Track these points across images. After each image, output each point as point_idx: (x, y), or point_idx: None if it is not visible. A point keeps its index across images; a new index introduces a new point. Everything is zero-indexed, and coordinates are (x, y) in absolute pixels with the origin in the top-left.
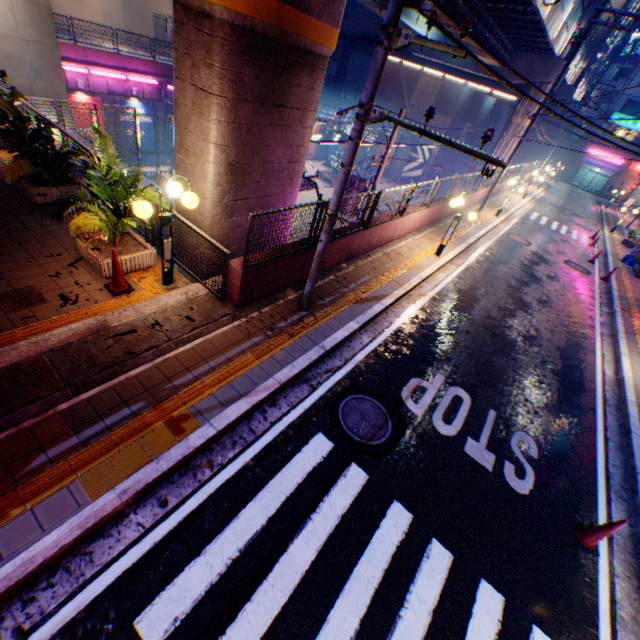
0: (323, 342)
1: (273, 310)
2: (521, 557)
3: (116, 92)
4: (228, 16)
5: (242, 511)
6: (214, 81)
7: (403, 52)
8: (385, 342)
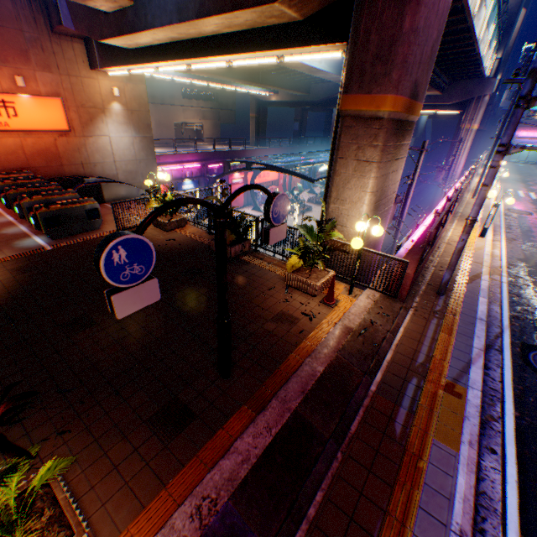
0: (477, 315)
1: (421, 299)
2: None
3: (176, 177)
4: (392, 115)
5: None
6: (377, 154)
7: None
8: (510, 308)
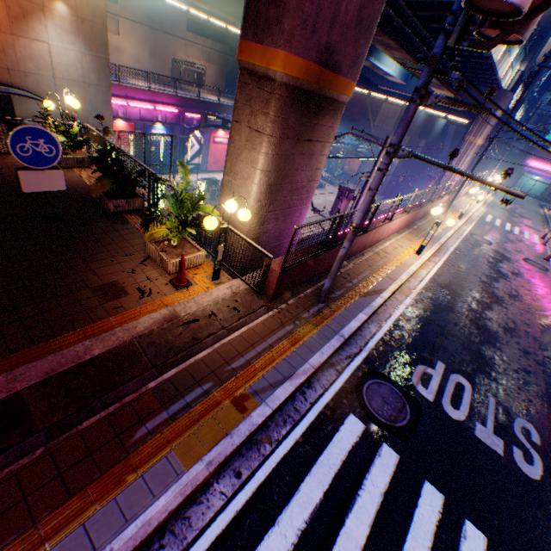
0: (341, 331)
1: (296, 302)
2: (547, 542)
3: (146, 118)
4: (286, 79)
5: (301, 485)
6: (268, 125)
7: (371, 85)
8: (389, 331)
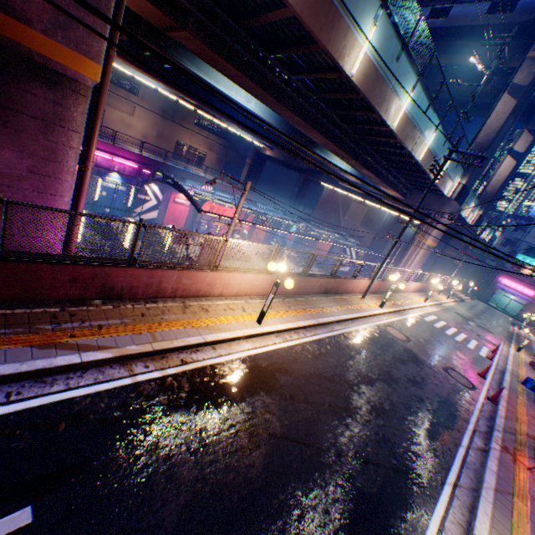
0: None
1: None
2: None
3: (102, 166)
4: None
5: None
6: None
7: (334, 182)
8: (6, 416)
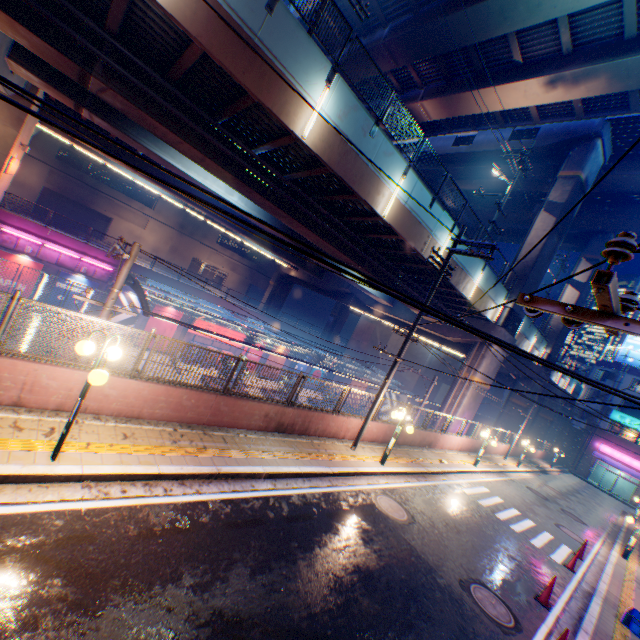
0: None
1: None
2: None
3: (66, 265)
4: None
5: None
6: None
7: (364, 305)
8: None
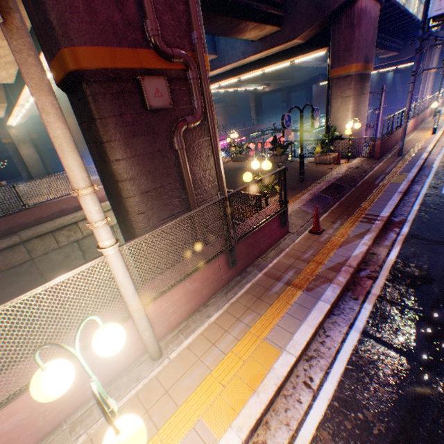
0: (419, 158)
1: (388, 159)
2: None
3: None
4: (356, 73)
5: None
6: (351, 92)
7: None
8: (443, 156)
